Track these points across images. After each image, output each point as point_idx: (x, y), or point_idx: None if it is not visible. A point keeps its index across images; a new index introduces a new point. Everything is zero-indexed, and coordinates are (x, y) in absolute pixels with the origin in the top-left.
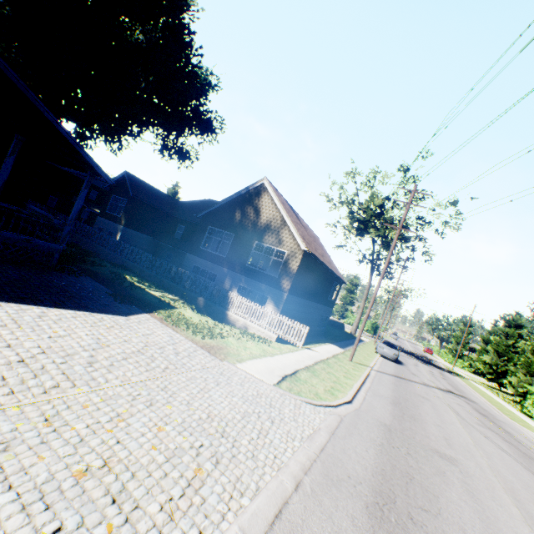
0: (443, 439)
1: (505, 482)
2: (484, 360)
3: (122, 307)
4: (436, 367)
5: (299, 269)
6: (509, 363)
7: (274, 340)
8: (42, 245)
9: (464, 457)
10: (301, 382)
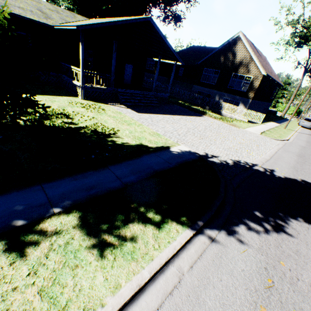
0: None
1: None
2: None
3: (197, 114)
4: None
5: (258, 85)
6: None
7: (246, 122)
8: (164, 95)
9: None
10: (267, 134)
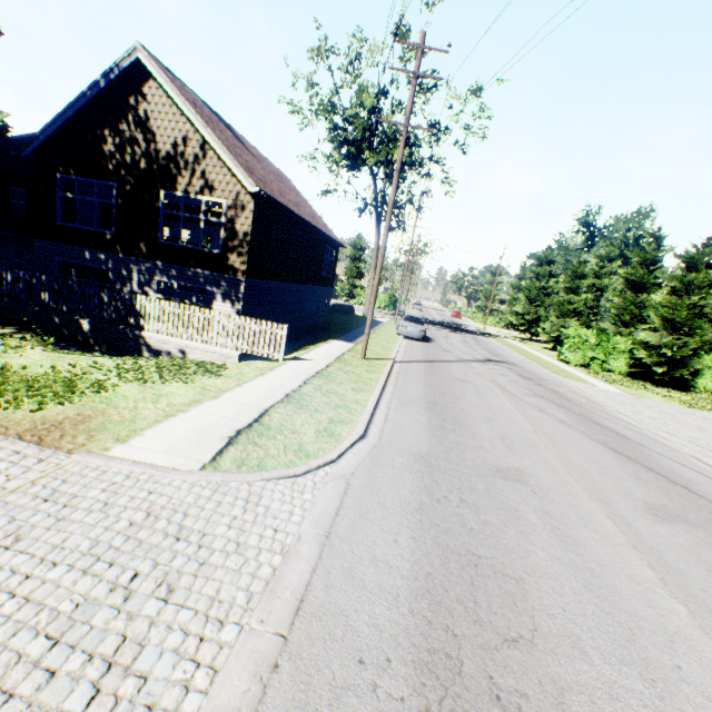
0: (500, 441)
1: (583, 478)
2: (516, 311)
3: None
4: (468, 333)
5: (255, 230)
6: (541, 308)
7: (237, 359)
8: None
9: (530, 461)
10: (271, 434)
